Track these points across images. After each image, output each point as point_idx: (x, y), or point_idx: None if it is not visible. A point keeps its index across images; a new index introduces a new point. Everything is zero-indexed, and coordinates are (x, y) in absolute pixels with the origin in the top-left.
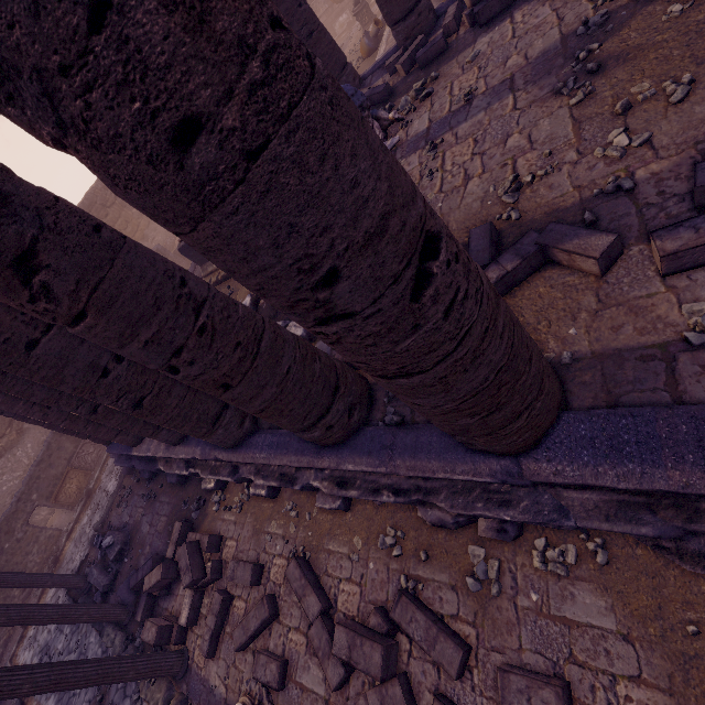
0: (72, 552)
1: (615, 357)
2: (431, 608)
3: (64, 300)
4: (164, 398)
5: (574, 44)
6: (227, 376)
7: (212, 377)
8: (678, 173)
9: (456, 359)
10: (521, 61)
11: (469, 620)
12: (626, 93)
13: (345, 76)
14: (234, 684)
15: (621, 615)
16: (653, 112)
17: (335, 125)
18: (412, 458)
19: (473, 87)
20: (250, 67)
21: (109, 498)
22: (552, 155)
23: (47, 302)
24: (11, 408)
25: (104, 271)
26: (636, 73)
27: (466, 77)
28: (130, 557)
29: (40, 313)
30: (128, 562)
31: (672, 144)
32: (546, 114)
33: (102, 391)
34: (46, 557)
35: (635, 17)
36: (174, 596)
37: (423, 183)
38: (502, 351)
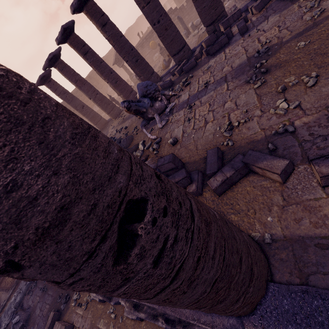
0: (1, 320)
1: (300, 242)
2: None
3: None
4: None
5: (253, 61)
6: None
7: None
8: (319, 123)
9: (173, 288)
10: (229, 68)
11: None
12: (282, 82)
13: (153, 77)
14: None
15: None
16: (299, 91)
17: None
18: None
19: (208, 80)
20: None
21: (26, 287)
22: (248, 112)
23: None
24: None
25: None
26: (286, 72)
27: (205, 76)
28: None
29: None
30: None
31: (312, 107)
32: (243, 92)
33: None
34: None
35: (281, 48)
36: None
37: (185, 124)
38: (215, 269)
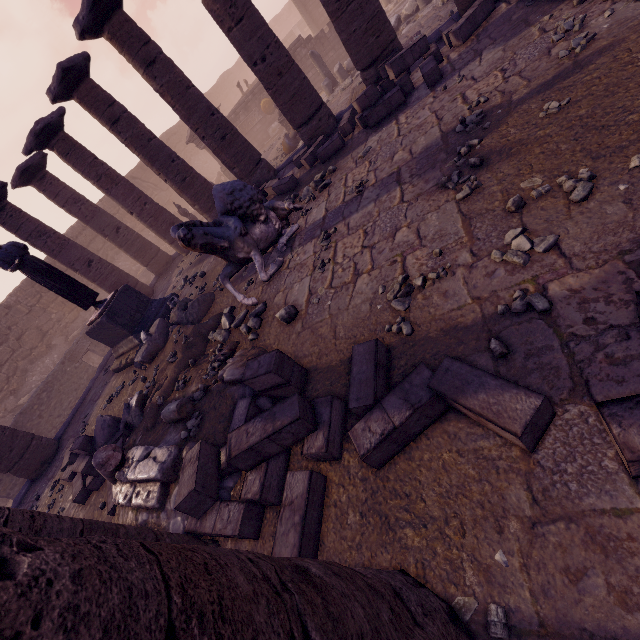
0: None
1: None
2: None
3: None
4: None
5: (454, 140)
6: None
7: None
8: (607, 293)
9: None
10: (406, 155)
11: None
12: (516, 188)
13: (259, 169)
14: None
15: None
16: (553, 211)
17: None
18: None
19: (364, 179)
20: None
21: None
22: (443, 255)
23: None
24: None
25: None
26: (523, 167)
27: (358, 170)
28: None
29: None
30: None
31: (588, 252)
32: (434, 207)
33: None
34: None
35: (510, 114)
36: None
37: (315, 275)
38: None
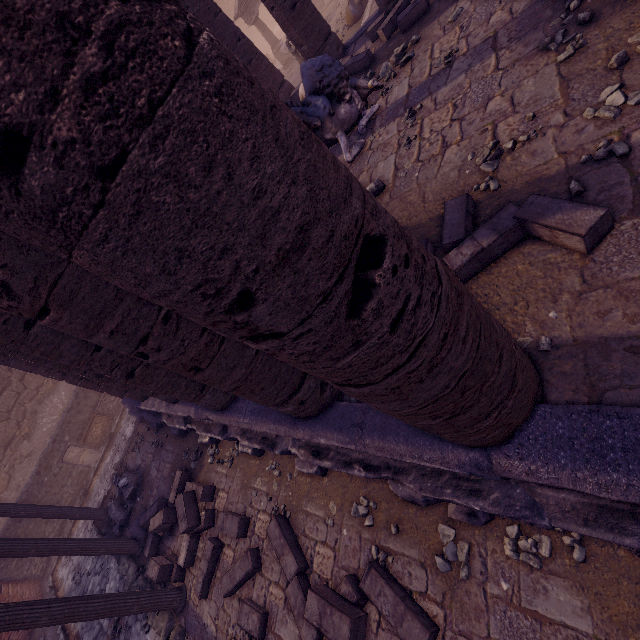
0: (98, 486)
1: (600, 346)
2: (400, 582)
3: (24, 297)
4: (154, 368)
5: None
6: (195, 360)
7: (180, 361)
8: None
9: (409, 371)
10: (505, 16)
11: (437, 600)
12: (623, 44)
13: (328, 46)
14: (222, 626)
15: (599, 618)
16: None
17: (226, 121)
18: (381, 439)
19: (454, 48)
20: (81, 56)
21: (126, 442)
22: (536, 119)
23: (9, 299)
24: (35, 369)
25: (61, 267)
26: (635, 20)
27: (447, 38)
28: (141, 497)
29: (6, 309)
30: (140, 501)
31: None
32: (531, 72)
33: (97, 363)
34: (78, 489)
35: None
36: (175, 537)
37: (401, 152)
38: (465, 357)
